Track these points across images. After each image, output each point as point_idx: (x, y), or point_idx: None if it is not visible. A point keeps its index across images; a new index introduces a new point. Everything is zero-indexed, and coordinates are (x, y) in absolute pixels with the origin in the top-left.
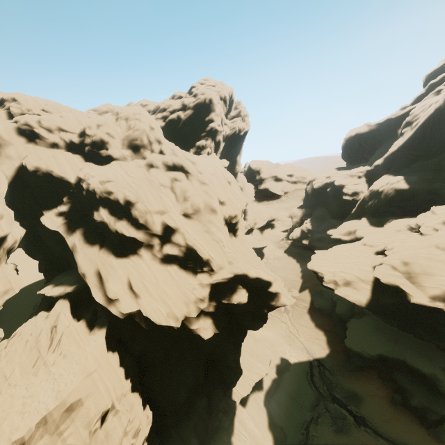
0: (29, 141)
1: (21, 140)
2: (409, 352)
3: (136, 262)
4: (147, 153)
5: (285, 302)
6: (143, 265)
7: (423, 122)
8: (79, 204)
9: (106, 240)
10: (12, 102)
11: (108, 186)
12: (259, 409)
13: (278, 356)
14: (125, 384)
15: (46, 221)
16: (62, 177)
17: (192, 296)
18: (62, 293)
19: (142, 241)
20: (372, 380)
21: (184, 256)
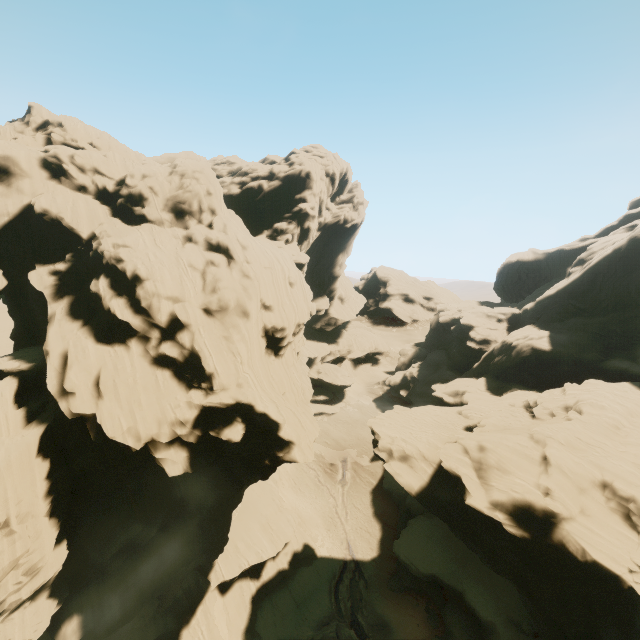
0: (53, 177)
1: (43, 174)
2: (474, 582)
3: (119, 354)
4: (193, 222)
5: (297, 456)
6: (126, 360)
7: (595, 263)
8: (82, 265)
9: (94, 318)
10: (57, 127)
11: (121, 252)
12: (241, 604)
13: (302, 540)
14: (42, 502)
15: (33, 277)
16: (72, 229)
17: (171, 415)
18: (16, 369)
19: (137, 330)
20: (416, 611)
21: (184, 362)
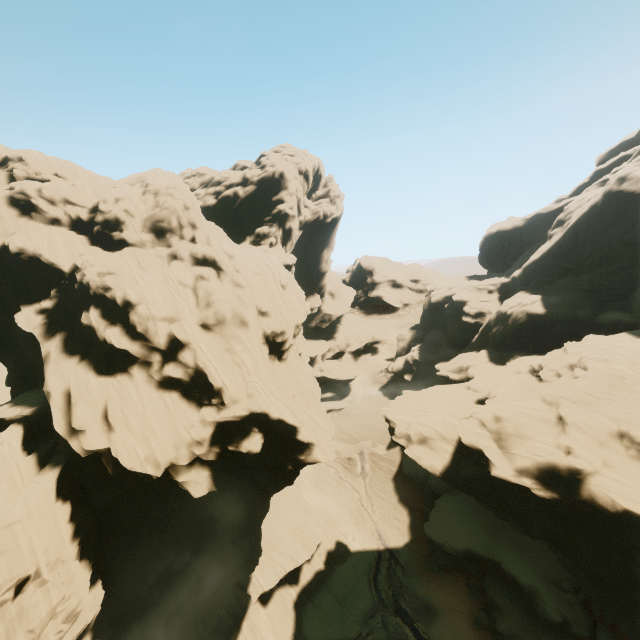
0: (23, 214)
1: (12, 213)
2: (508, 550)
3: (123, 383)
4: (175, 239)
5: (319, 457)
6: (131, 389)
7: (575, 222)
8: (69, 300)
9: (90, 351)
10: (18, 162)
11: (107, 280)
12: (284, 612)
13: (334, 538)
14: (69, 546)
15: (20, 319)
16: (52, 264)
17: (186, 436)
18: (18, 416)
19: (137, 356)
20: (456, 588)
21: (190, 382)
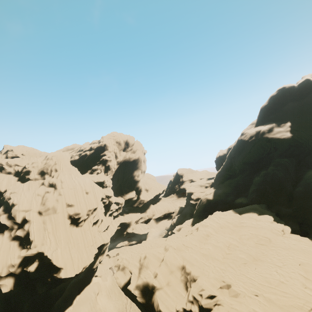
0: None
1: None
2: None
3: None
4: (47, 176)
5: (62, 275)
6: (0, 240)
7: (229, 153)
8: None
9: None
10: (11, 151)
11: (11, 195)
12: None
13: None
14: None
15: None
16: None
17: (9, 262)
18: None
19: (8, 226)
20: None
21: (24, 237)
